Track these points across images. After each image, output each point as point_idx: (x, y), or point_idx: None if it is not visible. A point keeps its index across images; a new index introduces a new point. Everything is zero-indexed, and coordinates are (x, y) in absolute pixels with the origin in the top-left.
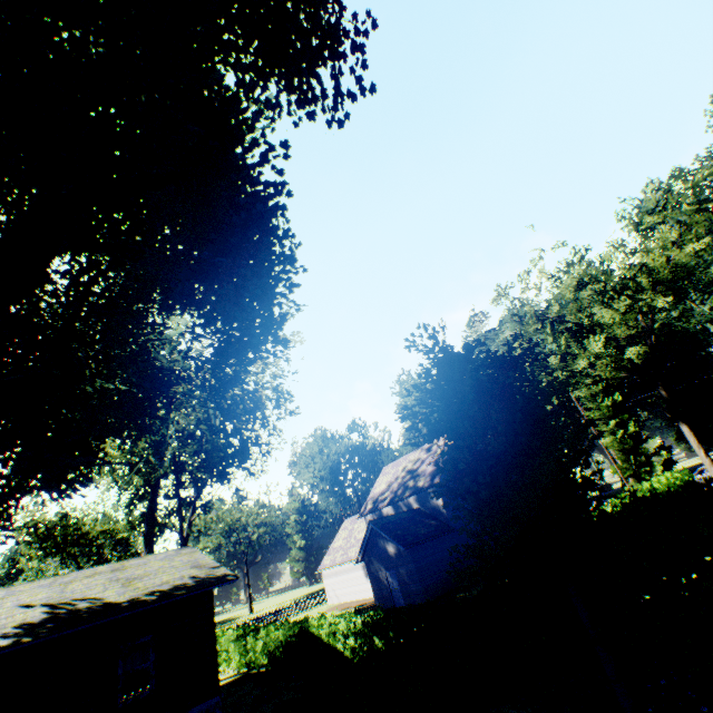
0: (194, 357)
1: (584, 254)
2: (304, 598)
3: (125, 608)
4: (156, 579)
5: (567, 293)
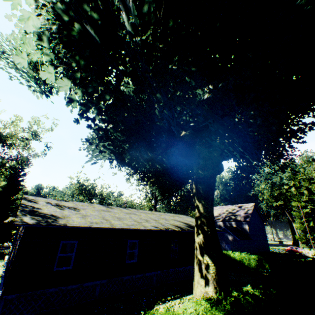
0: None
1: None
2: None
3: None
4: None
5: None
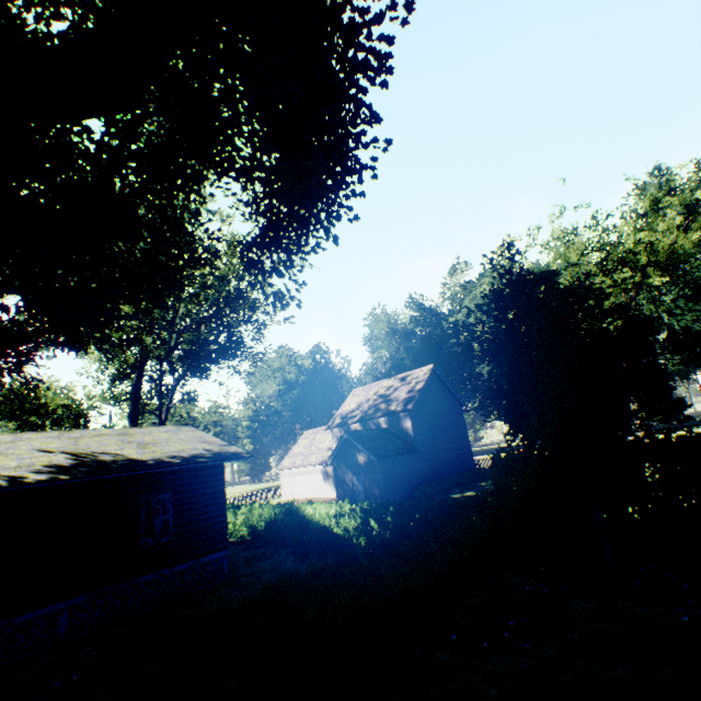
0: (221, 238)
1: (604, 220)
2: (260, 491)
3: (153, 465)
4: (171, 447)
5: (573, 256)
